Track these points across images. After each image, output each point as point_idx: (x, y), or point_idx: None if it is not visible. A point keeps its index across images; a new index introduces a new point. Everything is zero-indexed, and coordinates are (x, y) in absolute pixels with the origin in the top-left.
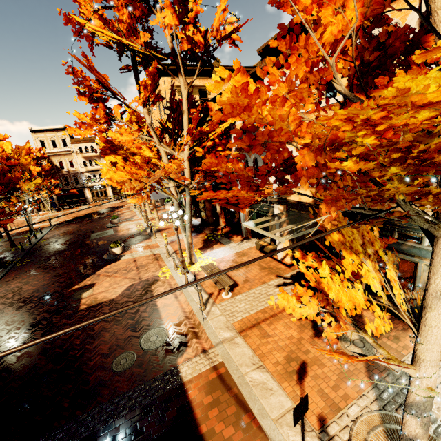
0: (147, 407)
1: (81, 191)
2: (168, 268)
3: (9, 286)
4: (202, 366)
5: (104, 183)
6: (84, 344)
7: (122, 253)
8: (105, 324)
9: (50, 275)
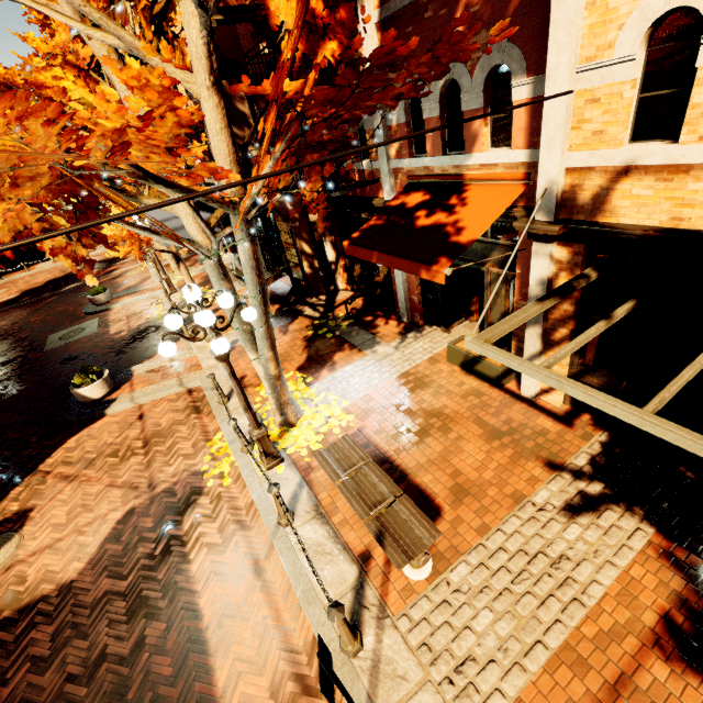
0: None
1: None
2: (226, 441)
3: None
4: None
5: None
6: None
7: (109, 395)
8: None
9: None
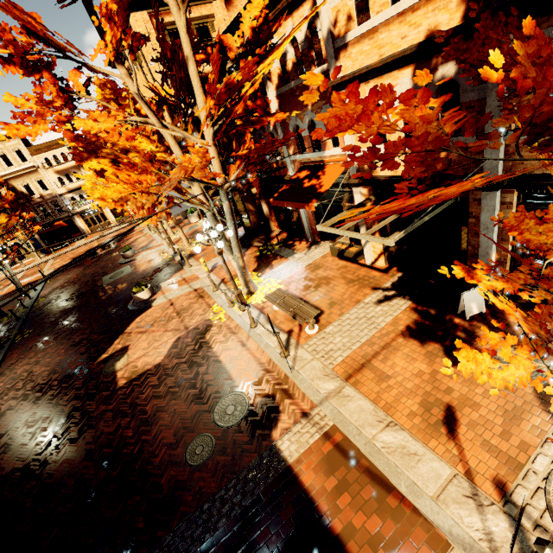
0: (251, 509)
1: (70, 222)
2: (220, 306)
3: (15, 372)
4: (309, 436)
5: (94, 207)
6: (139, 435)
7: (151, 297)
8: (159, 401)
9: (64, 346)
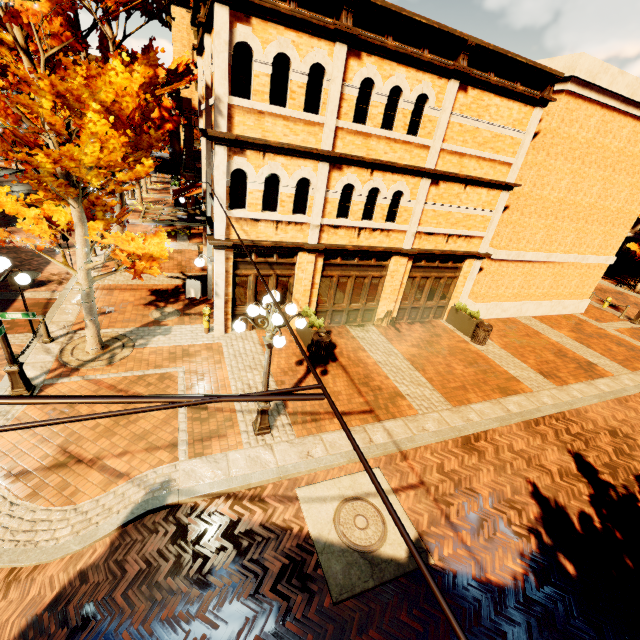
0: None
1: None
2: None
3: None
4: (43, 296)
5: None
6: None
7: None
8: None
9: None
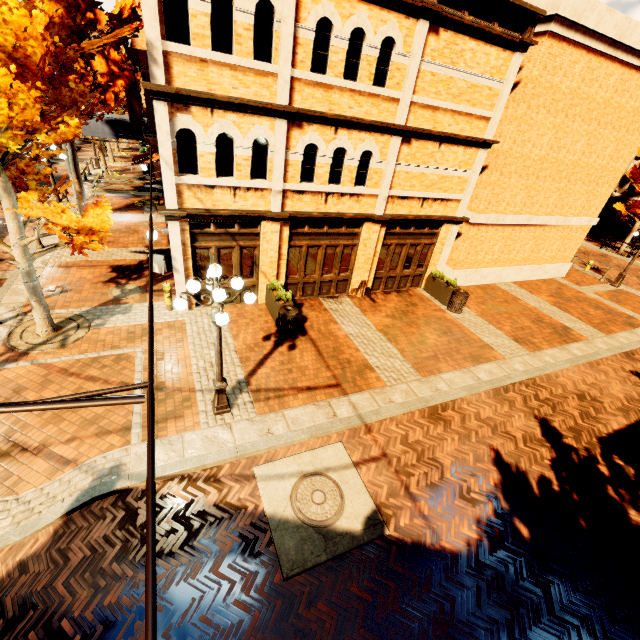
0: None
1: None
2: None
3: None
4: None
5: None
6: None
7: None
8: None
9: None
